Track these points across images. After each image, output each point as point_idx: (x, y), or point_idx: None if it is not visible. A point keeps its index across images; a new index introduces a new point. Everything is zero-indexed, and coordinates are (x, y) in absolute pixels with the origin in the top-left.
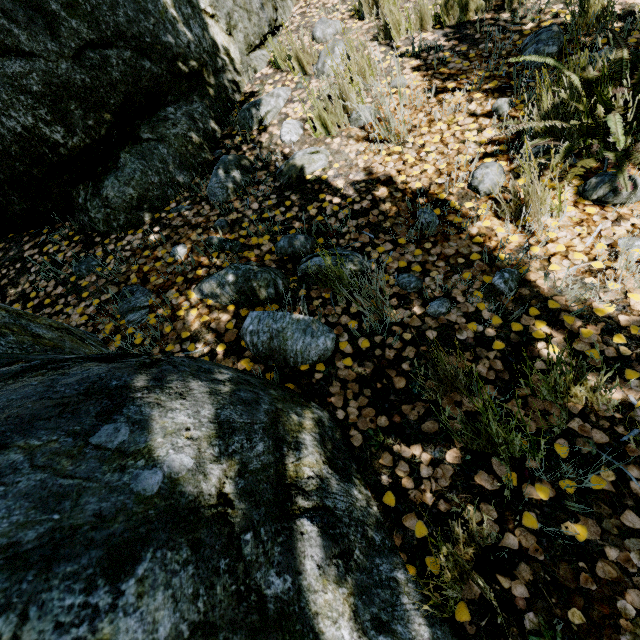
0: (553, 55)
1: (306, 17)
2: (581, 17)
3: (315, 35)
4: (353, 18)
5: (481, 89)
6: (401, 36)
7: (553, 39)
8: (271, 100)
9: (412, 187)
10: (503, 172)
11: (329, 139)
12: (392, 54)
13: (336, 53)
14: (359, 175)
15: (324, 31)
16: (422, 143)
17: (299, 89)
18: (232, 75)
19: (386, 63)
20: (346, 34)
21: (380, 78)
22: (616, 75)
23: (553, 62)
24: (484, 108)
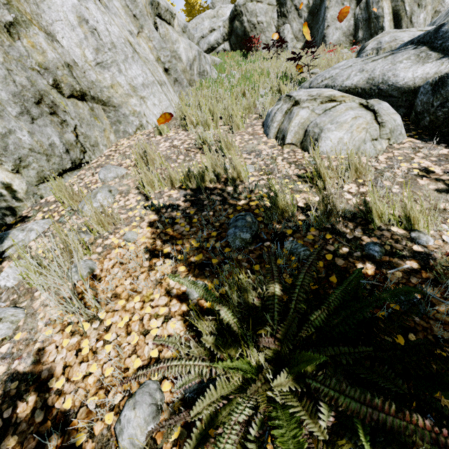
0: (247, 240)
1: (109, 158)
2: (272, 208)
3: (99, 176)
4: (136, 166)
5: (187, 261)
6: (156, 189)
7: (246, 227)
8: (20, 234)
9: (61, 404)
10: (155, 413)
11: (39, 292)
12: (142, 204)
13: (97, 198)
14: (26, 361)
15: (105, 175)
16: (109, 323)
17: (58, 222)
18: (8, 202)
19: (134, 212)
20: (124, 178)
21: (121, 226)
22: (269, 312)
23: (203, 292)
24: (181, 286)
